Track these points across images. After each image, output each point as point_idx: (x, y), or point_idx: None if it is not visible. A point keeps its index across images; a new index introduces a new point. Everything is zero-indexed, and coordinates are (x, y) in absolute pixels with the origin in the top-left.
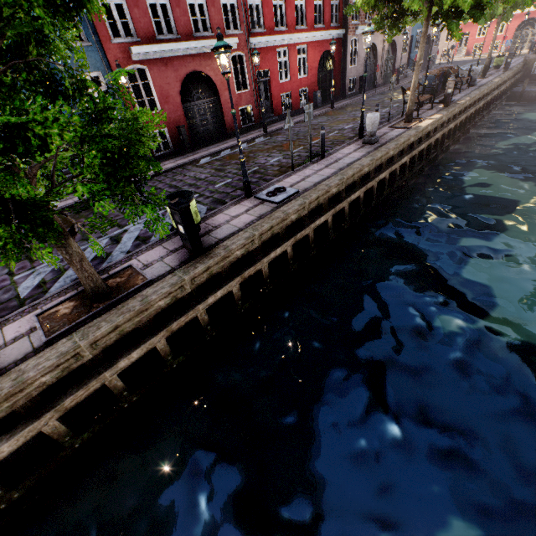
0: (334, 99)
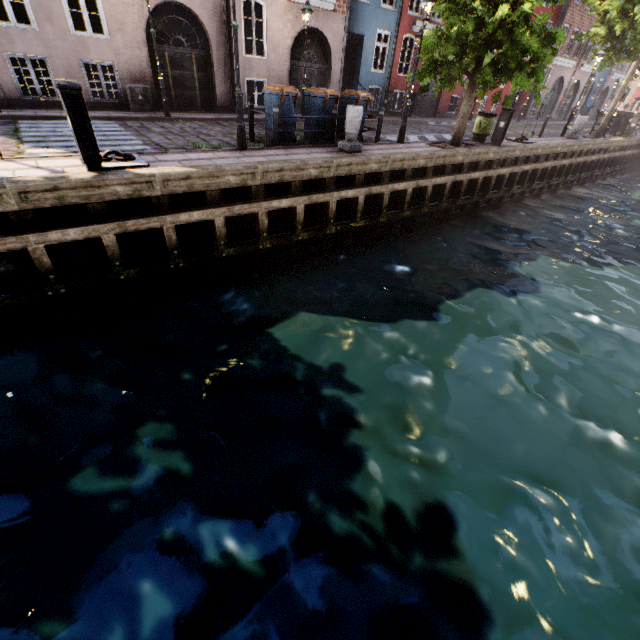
0: (514, 117)
